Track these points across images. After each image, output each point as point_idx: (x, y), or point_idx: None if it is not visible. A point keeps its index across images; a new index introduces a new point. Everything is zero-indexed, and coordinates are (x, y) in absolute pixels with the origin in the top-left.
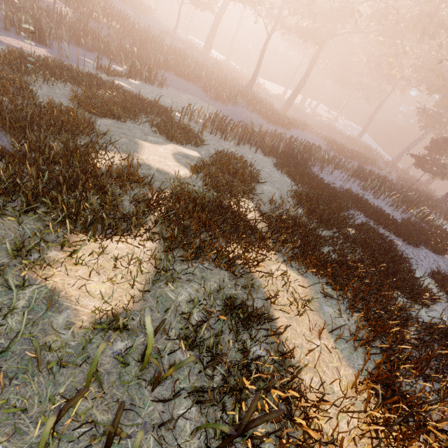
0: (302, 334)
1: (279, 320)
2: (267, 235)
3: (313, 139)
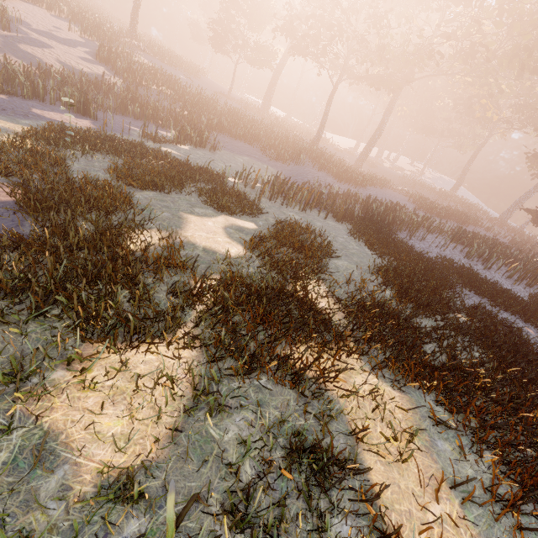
0: (409, 493)
1: (372, 469)
2: (346, 330)
3: (396, 197)
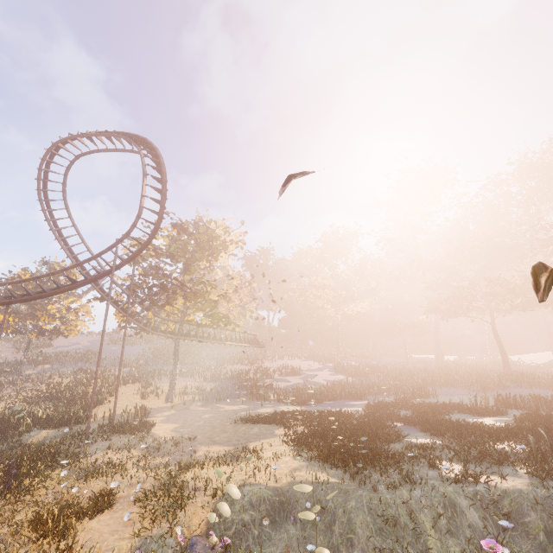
0: None
1: None
2: None
3: None
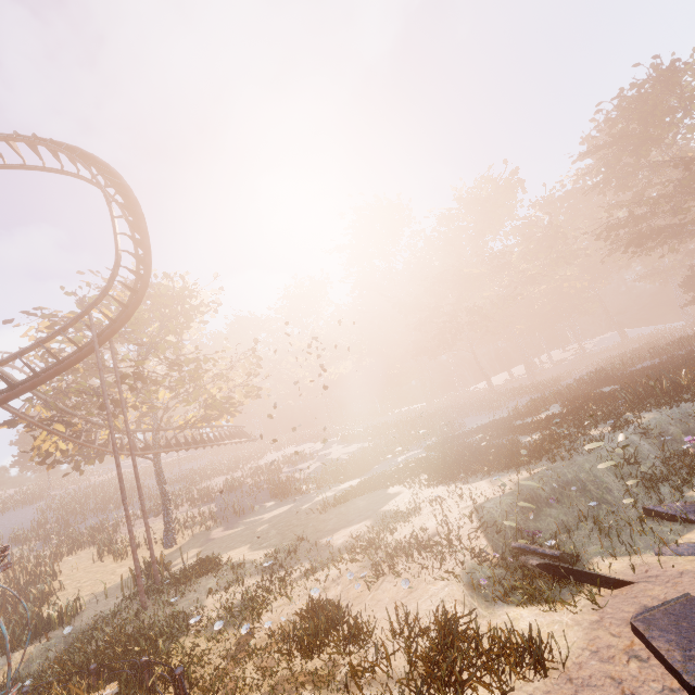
0: None
1: None
2: None
3: (589, 373)
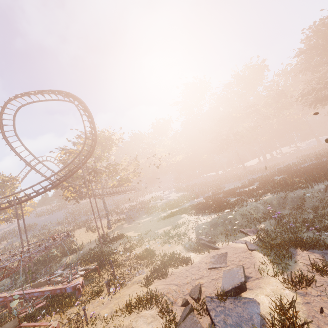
0: None
1: None
2: None
3: (291, 163)
